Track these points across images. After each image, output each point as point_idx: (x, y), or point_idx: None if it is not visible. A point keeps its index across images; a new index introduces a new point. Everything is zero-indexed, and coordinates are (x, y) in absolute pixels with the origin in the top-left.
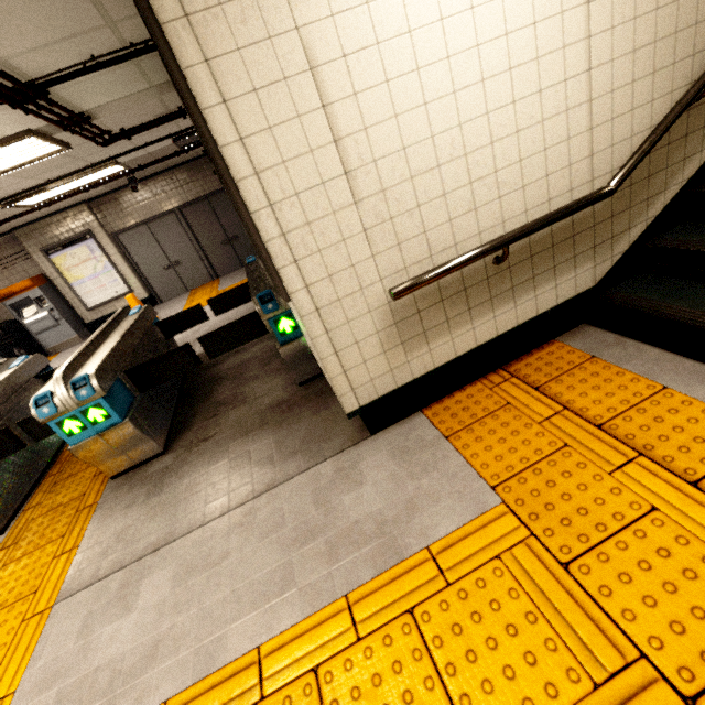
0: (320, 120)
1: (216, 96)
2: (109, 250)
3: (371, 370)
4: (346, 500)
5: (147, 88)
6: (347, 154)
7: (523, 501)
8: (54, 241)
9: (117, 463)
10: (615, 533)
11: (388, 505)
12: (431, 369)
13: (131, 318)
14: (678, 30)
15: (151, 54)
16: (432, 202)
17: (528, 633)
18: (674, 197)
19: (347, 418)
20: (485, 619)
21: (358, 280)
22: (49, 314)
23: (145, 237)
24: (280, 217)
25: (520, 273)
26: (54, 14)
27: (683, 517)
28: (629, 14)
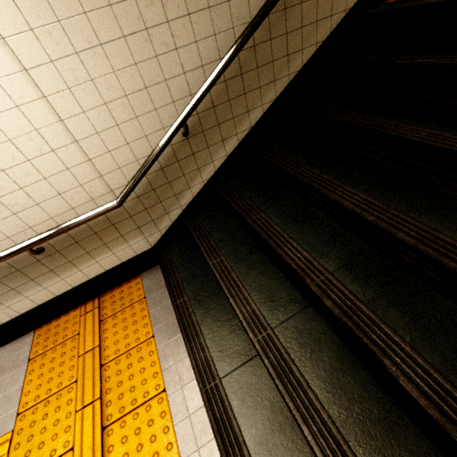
0: None
1: None
2: None
3: None
4: None
5: None
6: None
7: (22, 431)
8: None
9: None
10: None
11: None
12: (17, 315)
13: None
14: (147, 85)
15: None
16: None
17: None
18: (201, 191)
19: None
20: None
21: None
22: None
23: None
24: None
25: (72, 252)
26: None
27: None
28: (84, 77)
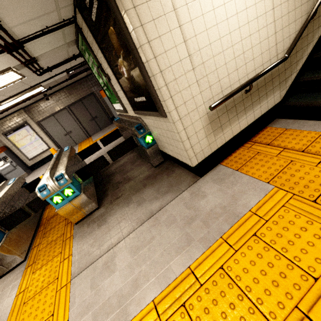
0: (178, 32)
1: (138, 23)
2: (36, 130)
3: (202, 145)
4: (201, 203)
5: (63, 44)
6: (189, 47)
7: (284, 184)
8: (9, 129)
9: (77, 215)
10: None
11: (222, 200)
12: (224, 143)
13: (67, 152)
14: None
15: (69, 26)
16: (221, 67)
17: (311, 228)
18: (305, 61)
19: (193, 169)
20: (289, 228)
21: (195, 104)
22: (10, 164)
23: (53, 121)
24: (164, 77)
25: (254, 97)
26: (37, 4)
27: None
28: None
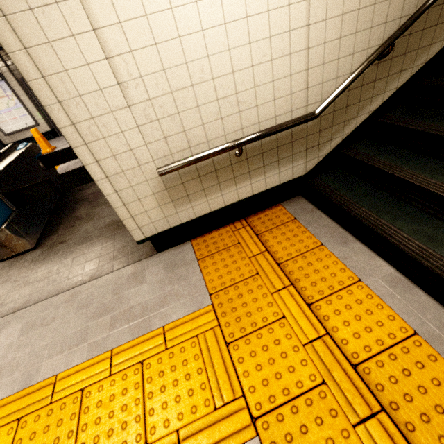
0: (92, 40)
1: None
2: (18, 91)
3: (151, 217)
4: (130, 293)
5: None
6: (118, 69)
7: (222, 305)
8: None
9: (1, 253)
10: (259, 329)
11: (152, 298)
12: (193, 218)
13: (16, 153)
14: (376, 2)
15: None
16: (189, 110)
17: (195, 379)
18: (363, 122)
19: (137, 243)
20: (177, 370)
21: (136, 159)
22: None
23: None
24: (69, 111)
25: (254, 163)
26: None
27: (295, 323)
28: None
